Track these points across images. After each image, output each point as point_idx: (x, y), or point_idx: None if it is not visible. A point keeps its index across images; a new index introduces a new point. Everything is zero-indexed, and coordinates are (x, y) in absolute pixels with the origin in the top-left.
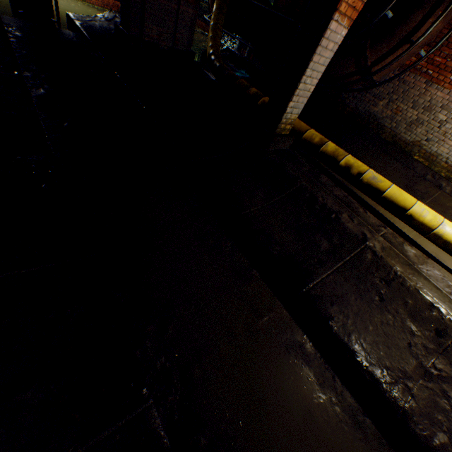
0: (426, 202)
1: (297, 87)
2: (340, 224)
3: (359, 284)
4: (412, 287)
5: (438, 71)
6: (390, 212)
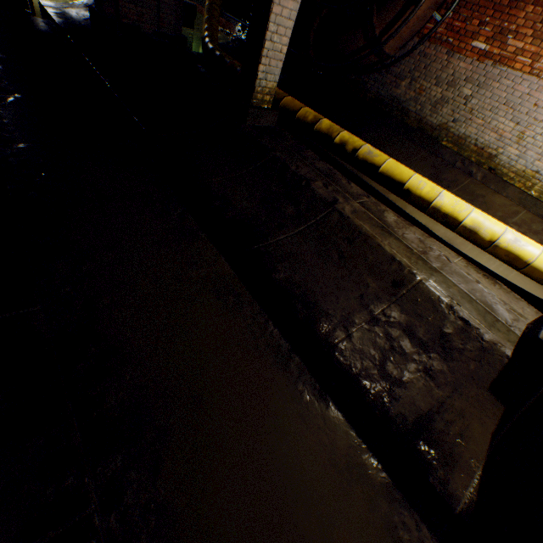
0: (452, 191)
1: (263, 46)
2: (309, 191)
3: (320, 244)
4: (375, 243)
5: (459, 38)
6: (389, 190)
